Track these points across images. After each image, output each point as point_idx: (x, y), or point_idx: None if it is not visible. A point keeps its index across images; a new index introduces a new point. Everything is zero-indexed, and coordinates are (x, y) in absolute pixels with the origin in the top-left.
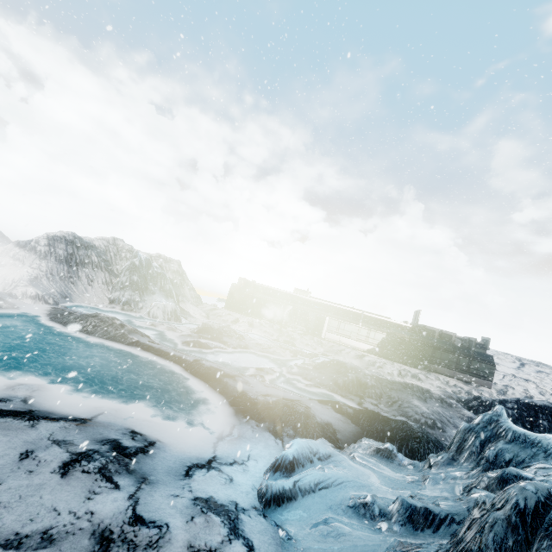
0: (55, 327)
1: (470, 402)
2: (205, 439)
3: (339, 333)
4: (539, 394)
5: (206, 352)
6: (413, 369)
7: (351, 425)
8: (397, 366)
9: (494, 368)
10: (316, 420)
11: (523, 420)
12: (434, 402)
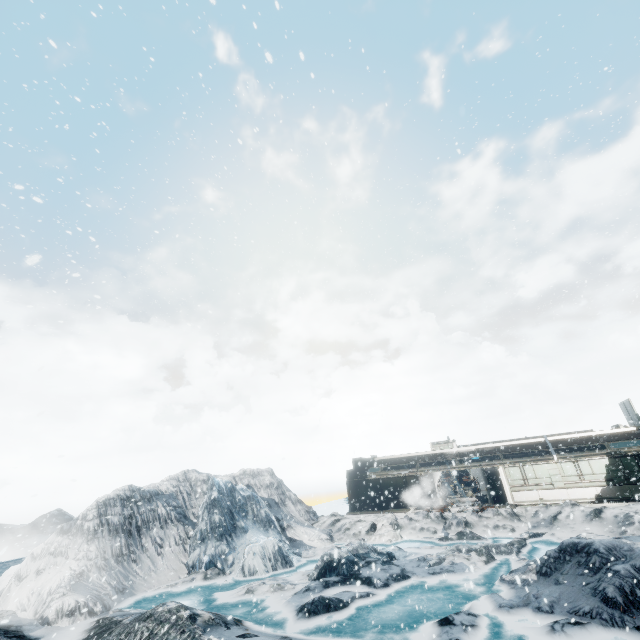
0: None
1: None
2: None
3: (532, 486)
4: None
5: (340, 616)
6: None
7: None
8: None
9: None
10: None
11: None
12: None
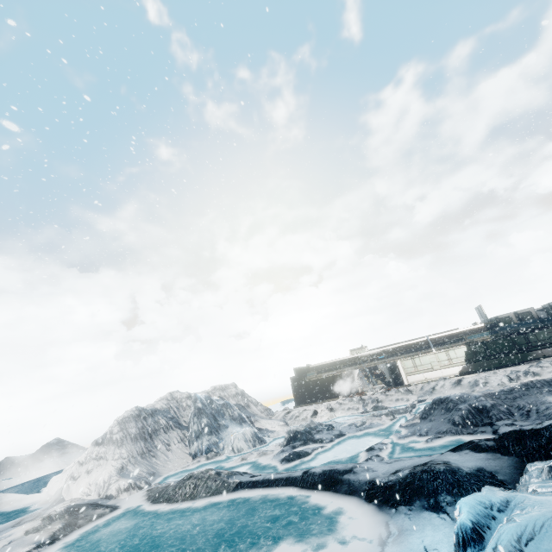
0: (160, 508)
1: None
2: None
3: (419, 371)
4: None
5: (308, 460)
6: (520, 367)
7: (504, 458)
8: (501, 373)
9: None
10: (464, 471)
11: None
12: None
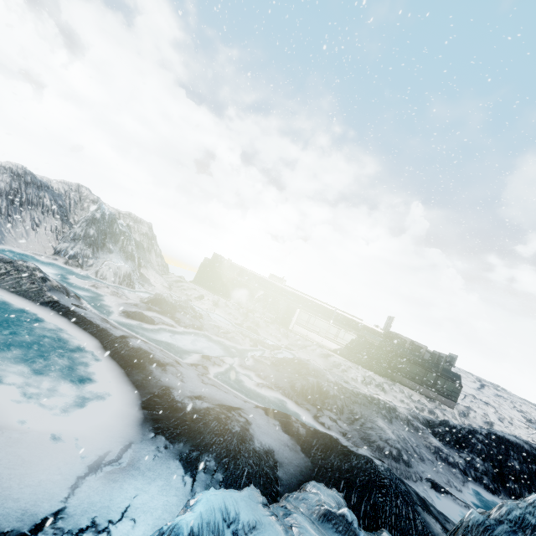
0: None
1: (436, 426)
2: (67, 468)
3: (308, 327)
4: (498, 420)
5: (148, 327)
6: (378, 377)
7: (300, 455)
8: (362, 372)
9: (460, 389)
10: (254, 445)
11: (492, 457)
12: (399, 423)
